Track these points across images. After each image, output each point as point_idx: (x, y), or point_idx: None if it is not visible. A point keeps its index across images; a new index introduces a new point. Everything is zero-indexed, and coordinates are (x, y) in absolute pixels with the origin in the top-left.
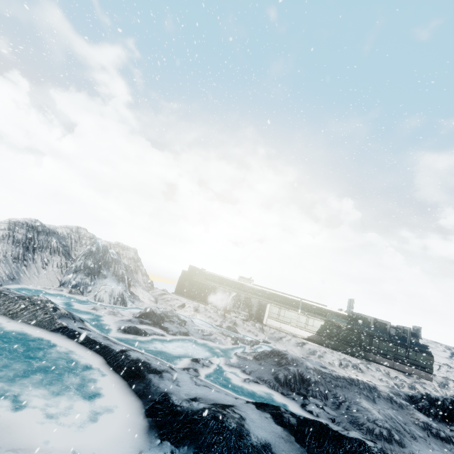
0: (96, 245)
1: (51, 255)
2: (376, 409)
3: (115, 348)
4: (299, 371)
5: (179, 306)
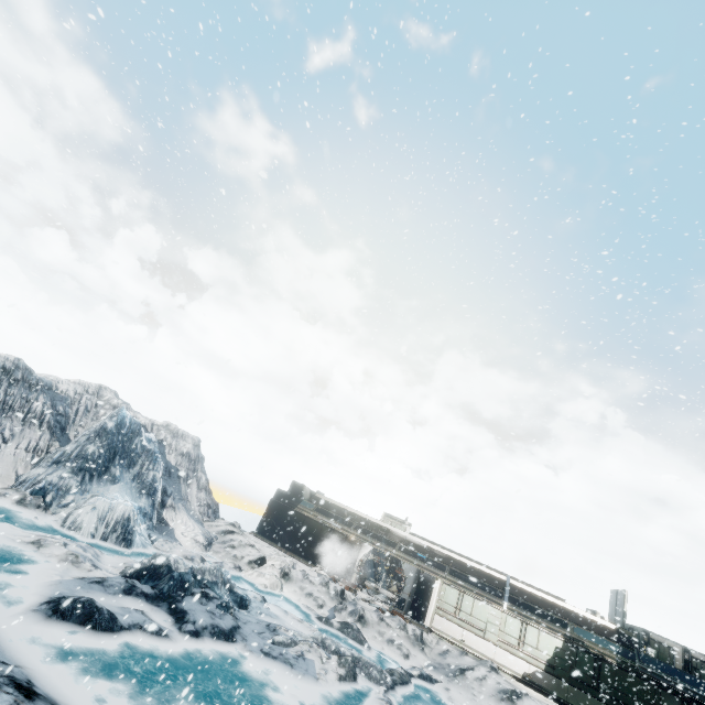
0: (119, 418)
1: (23, 426)
2: None
3: None
4: None
5: (252, 561)
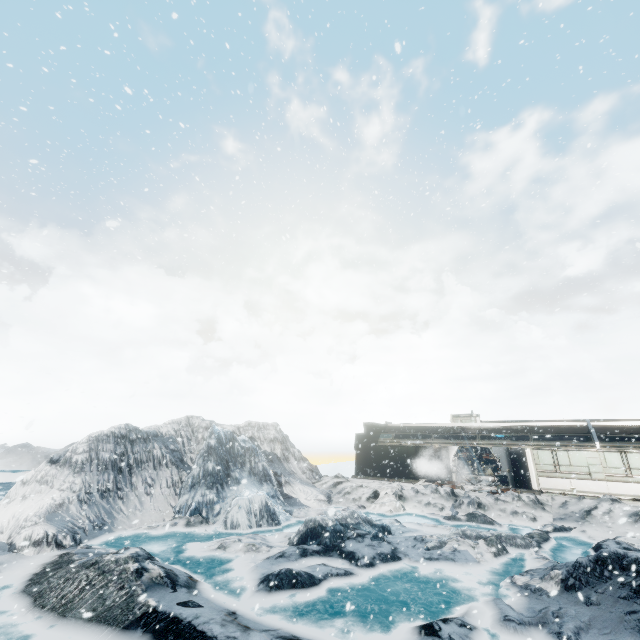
0: (215, 435)
1: (156, 471)
2: None
3: None
4: None
5: (369, 497)
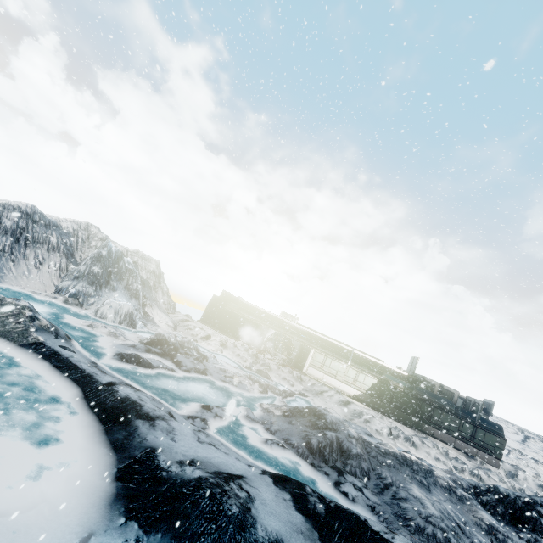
0: (108, 248)
1: (48, 253)
2: (430, 500)
3: (101, 379)
4: (338, 438)
5: (203, 337)
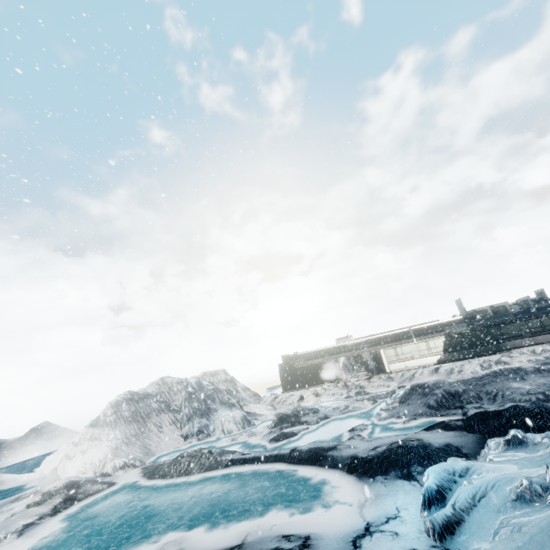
0: (190, 385)
1: (159, 417)
2: (527, 384)
3: (285, 452)
4: (445, 390)
5: (298, 400)
